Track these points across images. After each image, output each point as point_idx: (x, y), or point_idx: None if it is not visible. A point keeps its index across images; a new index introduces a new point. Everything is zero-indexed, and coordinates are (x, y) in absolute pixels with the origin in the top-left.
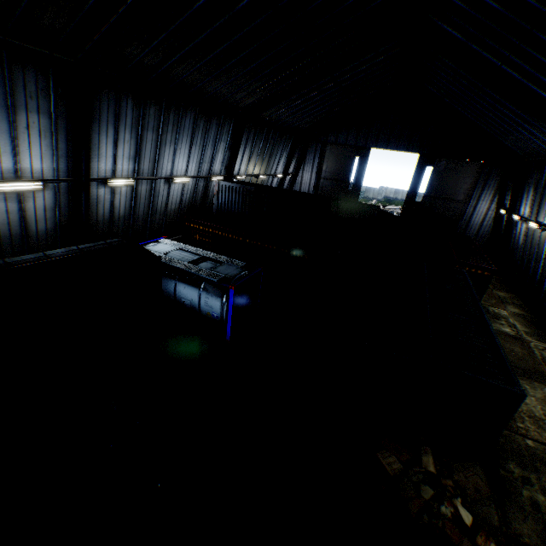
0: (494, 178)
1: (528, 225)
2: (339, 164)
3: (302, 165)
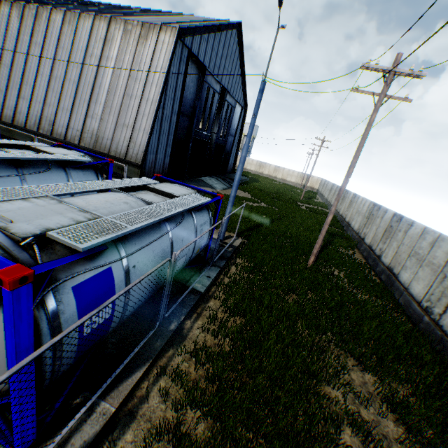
0: None
1: None
2: None
3: None
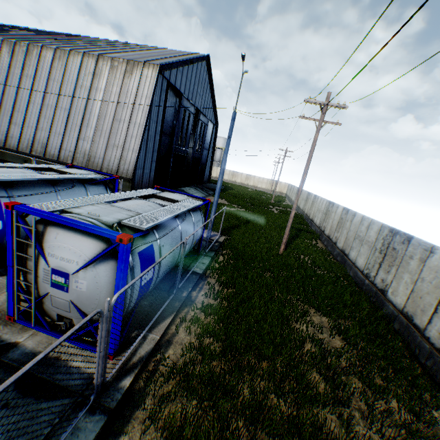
0: None
1: None
2: None
3: None
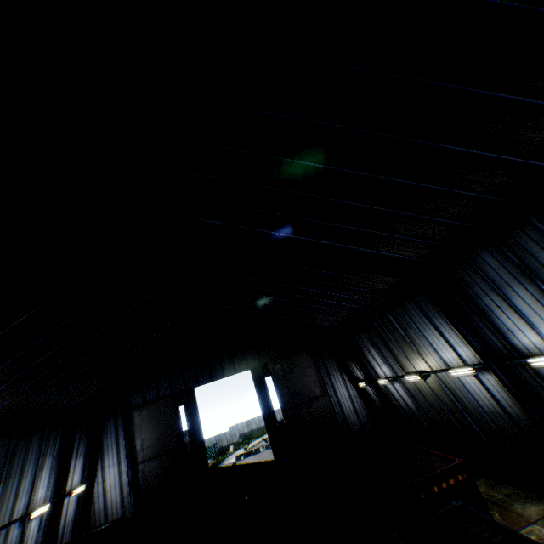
0: (329, 359)
1: (407, 381)
2: (159, 427)
3: (99, 460)
